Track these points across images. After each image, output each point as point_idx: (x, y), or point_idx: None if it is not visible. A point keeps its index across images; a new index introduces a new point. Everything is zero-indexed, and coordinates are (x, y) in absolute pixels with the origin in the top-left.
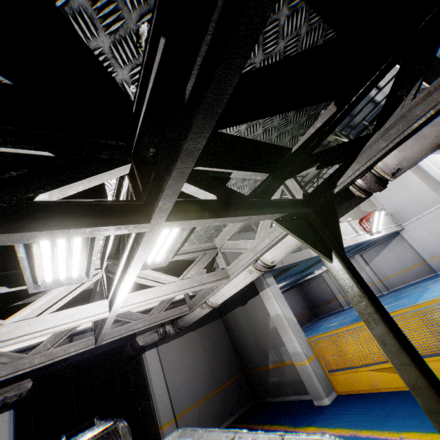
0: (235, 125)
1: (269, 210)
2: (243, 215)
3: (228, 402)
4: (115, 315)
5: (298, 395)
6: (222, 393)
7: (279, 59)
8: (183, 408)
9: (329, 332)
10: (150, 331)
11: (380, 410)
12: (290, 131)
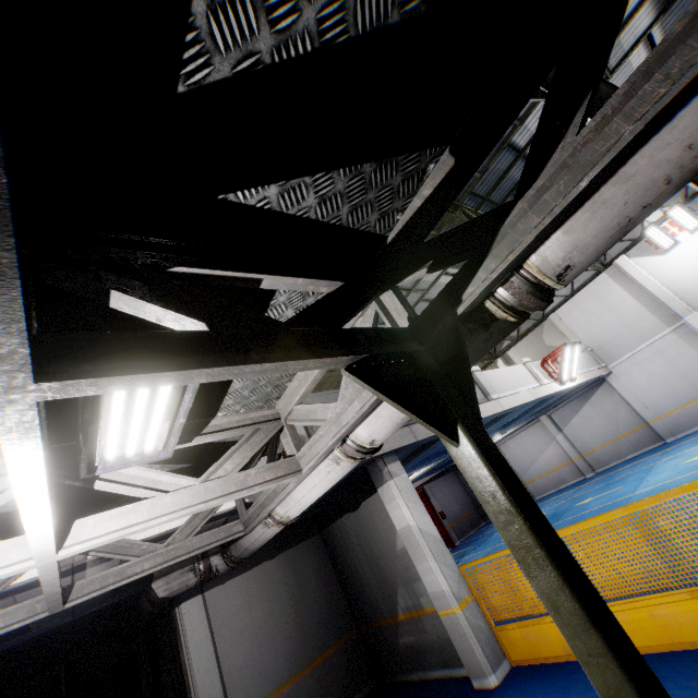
0: (253, 186)
1: (332, 350)
2: (261, 361)
3: (331, 685)
4: (55, 562)
5: (448, 668)
6: (320, 669)
7: (312, 49)
8: None
9: (493, 554)
10: (181, 570)
11: (581, 695)
12: (375, 203)
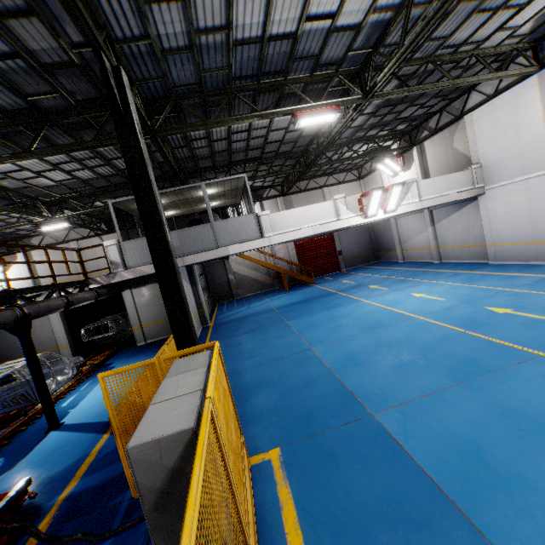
0: None
1: None
2: None
3: None
4: None
5: None
6: None
7: None
8: (147, 322)
9: None
10: None
11: None
12: None
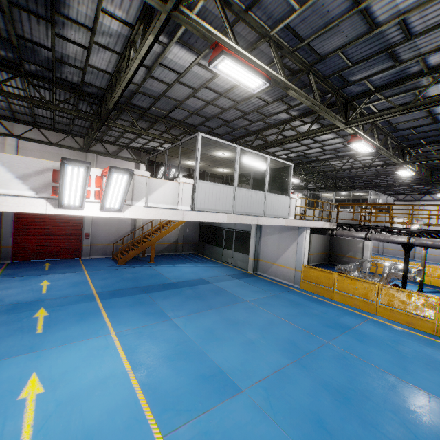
0: None
1: None
2: None
3: (322, 258)
4: None
5: None
6: (322, 255)
7: None
8: (314, 252)
9: (382, 257)
10: None
11: None
12: None
